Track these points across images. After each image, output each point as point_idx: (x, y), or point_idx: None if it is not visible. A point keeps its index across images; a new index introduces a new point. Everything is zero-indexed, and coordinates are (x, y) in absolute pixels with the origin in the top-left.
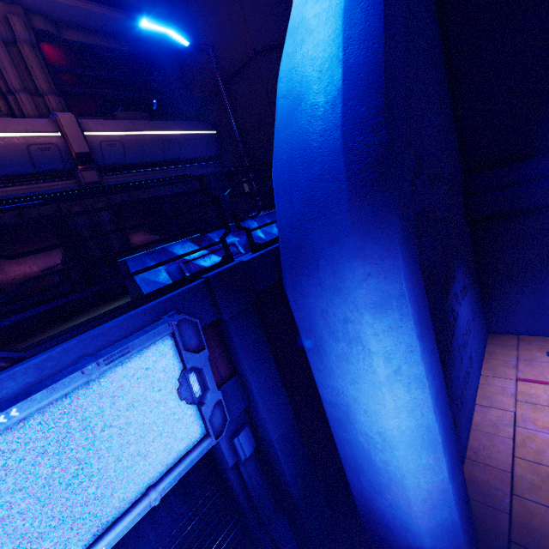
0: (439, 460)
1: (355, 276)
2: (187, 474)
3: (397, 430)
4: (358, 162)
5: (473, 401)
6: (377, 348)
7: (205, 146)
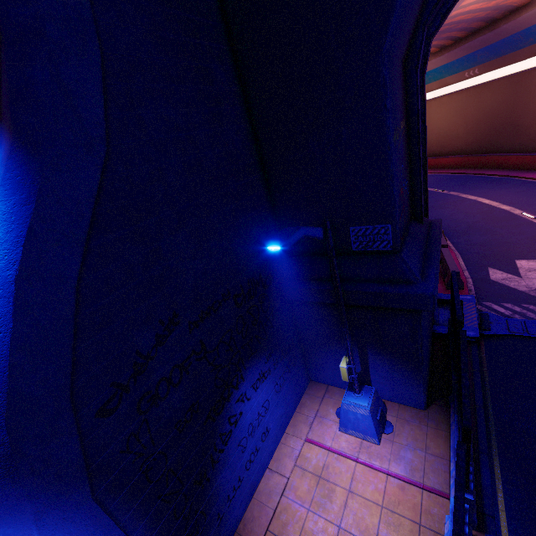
0: None
1: None
2: None
3: None
4: None
5: (264, 467)
6: None
7: None
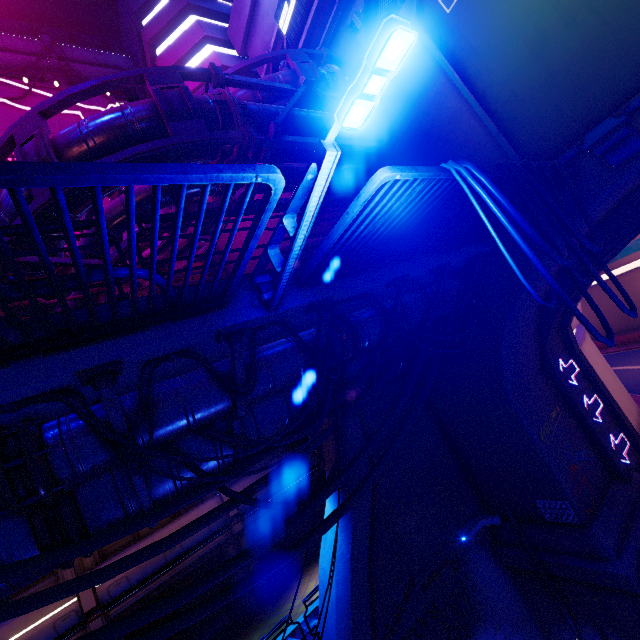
0: None
1: None
2: None
3: None
4: None
5: None
6: None
7: (307, 464)
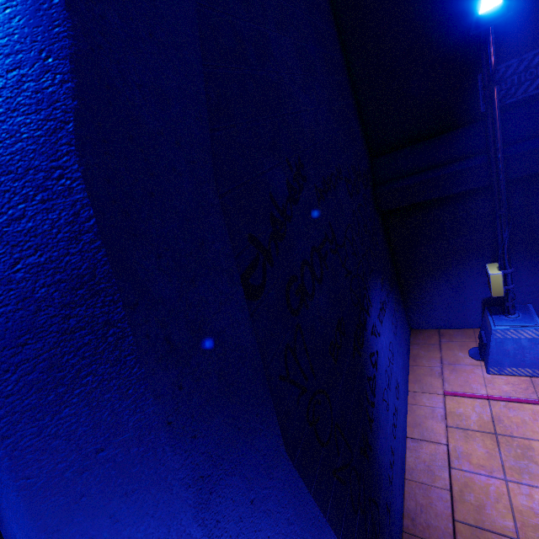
0: None
1: None
2: None
3: None
4: (2, 309)
5: (404, 437)
6: None
7: None
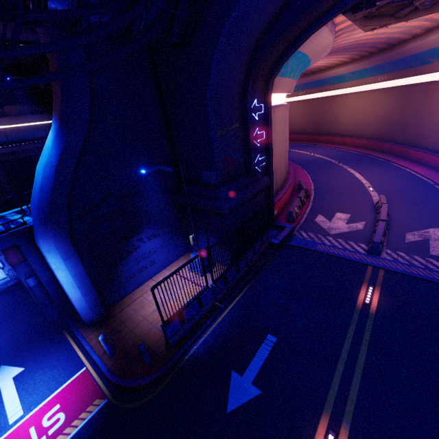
0: (77, 290)
1: (41, 243)
2: (12, 288)
3: (62, 281)
4: (41, 215)
5: (149, 278)
6: (51, 261)
7: None
